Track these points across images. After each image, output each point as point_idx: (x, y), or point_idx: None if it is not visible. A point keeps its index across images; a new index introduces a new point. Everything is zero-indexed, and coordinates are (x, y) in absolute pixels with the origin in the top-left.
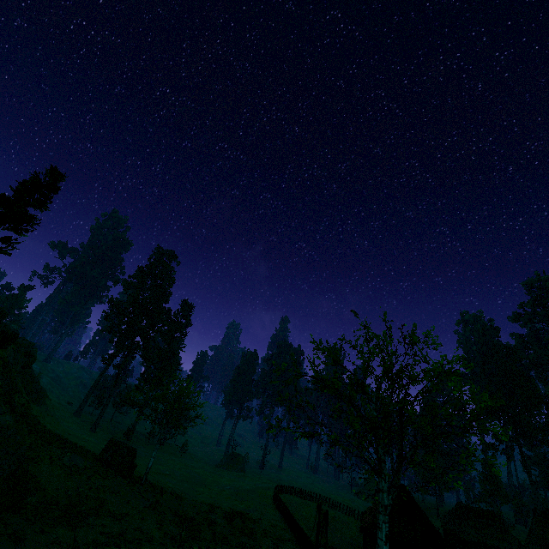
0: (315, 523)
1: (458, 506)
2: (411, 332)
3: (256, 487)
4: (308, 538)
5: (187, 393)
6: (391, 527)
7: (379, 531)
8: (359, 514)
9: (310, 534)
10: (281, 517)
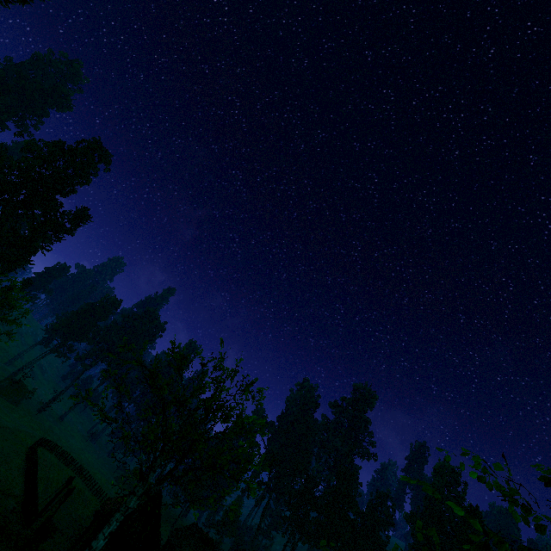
0: (55, 489)
1: (192, 526)
2: (250, 382)
3: (18, 429)
4: (37, 503)
5: (14, 304)
6: (124, 523)
7: (107, 526)
8: (106, 497)
9: (42, 498)
10: (24, 471)
